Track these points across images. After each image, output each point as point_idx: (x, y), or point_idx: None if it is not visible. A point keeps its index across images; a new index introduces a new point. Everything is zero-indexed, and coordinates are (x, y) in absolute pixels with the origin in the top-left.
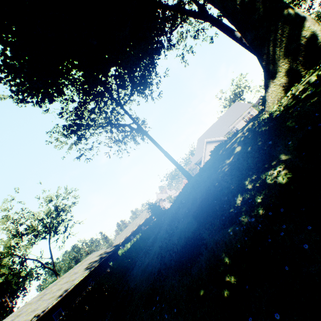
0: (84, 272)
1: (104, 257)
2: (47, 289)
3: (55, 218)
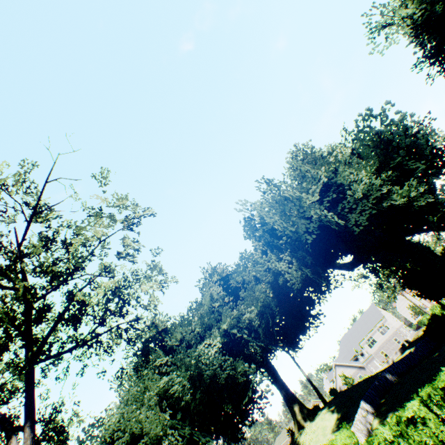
0: None
1: None
2: None
3: None
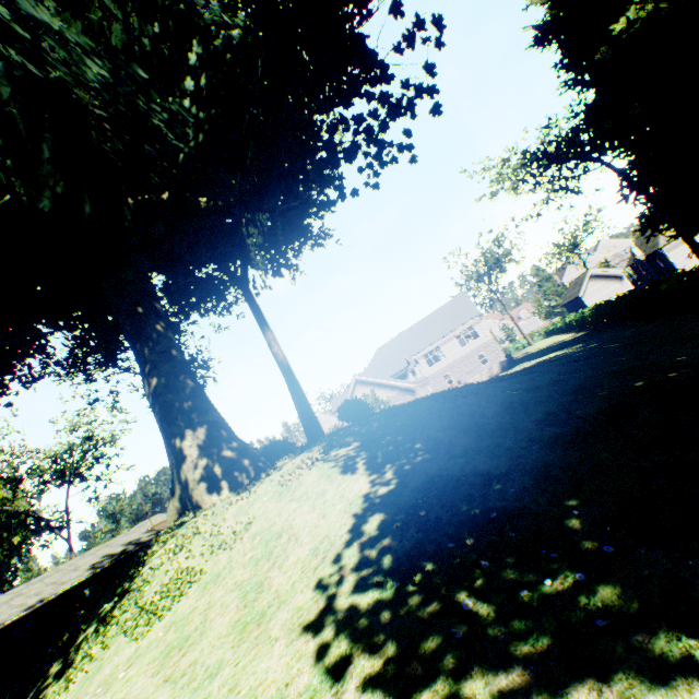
0: (84, 573)
1: (127, 551)
2: (29, 584)
3: (82, 458)
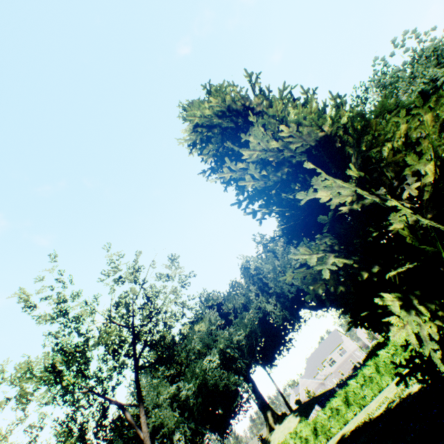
0: None
1: None
2: None
3: None
